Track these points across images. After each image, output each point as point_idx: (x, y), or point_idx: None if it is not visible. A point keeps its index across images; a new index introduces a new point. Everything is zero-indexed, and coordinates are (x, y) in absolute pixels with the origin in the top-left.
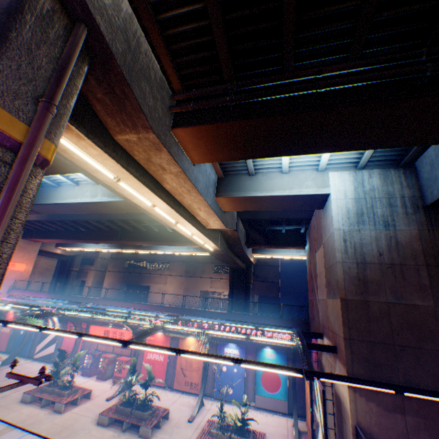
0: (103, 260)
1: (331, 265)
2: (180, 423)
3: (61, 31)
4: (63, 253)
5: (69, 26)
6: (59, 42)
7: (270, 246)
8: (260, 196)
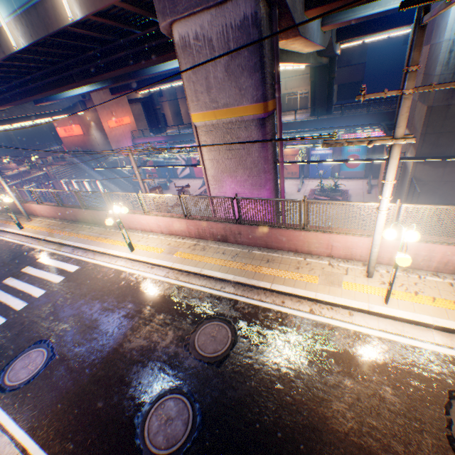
0: (168, 89)
1: (429, 76)
2: (292, 194)
3: (268, 24)
4: (143, 97)
5: (268, 13)
6: (269, 34)
7: (365, 36)
8: (371, 15)
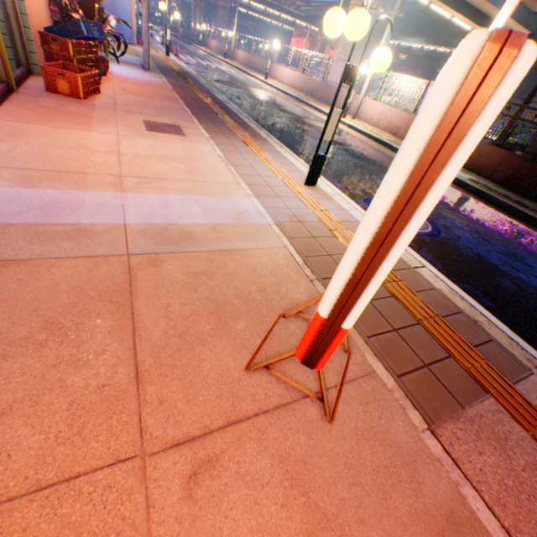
0: (414, 59)
1: None
2: None
3: None
4: None
5: None
6: None
7: None
8: None
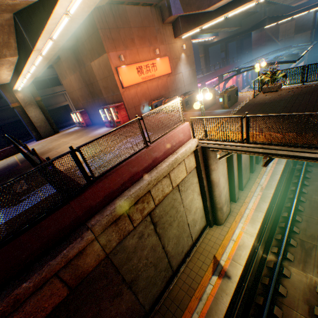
0: None
1: (305, 25)
2: None
3: None
4: None
5: None
6: None
7: None
8: None
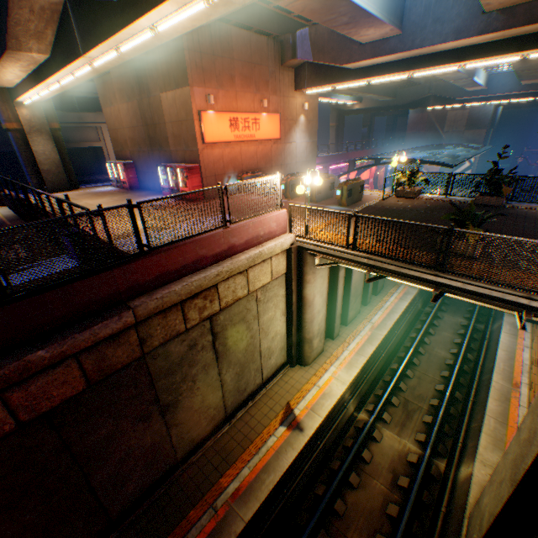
0: None
1: (480, 120)
2: None
3: None
4: None
5: None
6: None
7: None
8: None
